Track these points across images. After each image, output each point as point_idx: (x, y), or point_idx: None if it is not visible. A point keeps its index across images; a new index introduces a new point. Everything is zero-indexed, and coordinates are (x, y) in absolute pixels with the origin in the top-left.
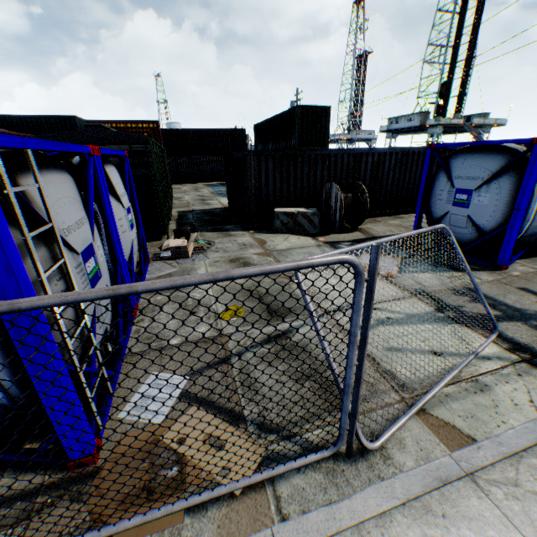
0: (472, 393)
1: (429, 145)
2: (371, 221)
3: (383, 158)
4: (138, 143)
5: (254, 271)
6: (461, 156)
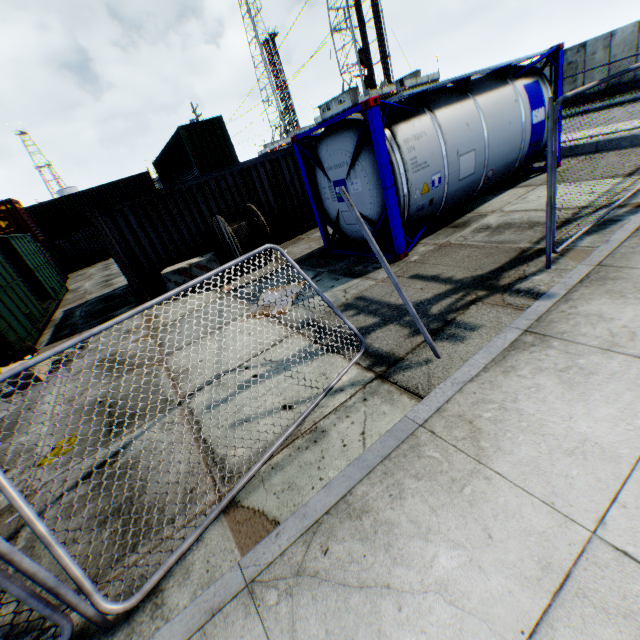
0: (305, 449)
1: (292, 139)
2: (293, 242)
3: (278, 164)
4: None
5: None
6: (324, 143)
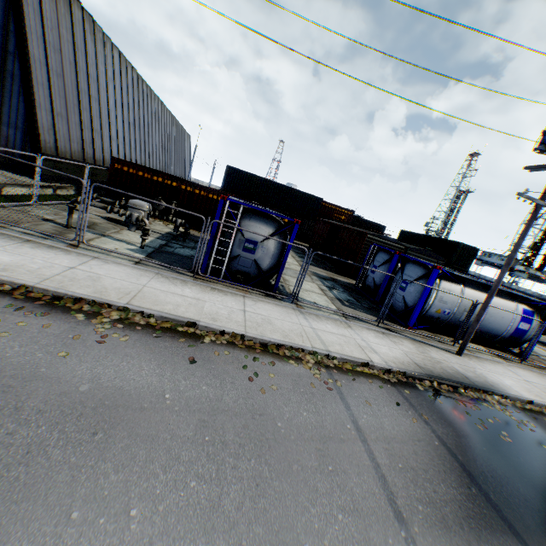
0: None
1: None
2: None
3: None
4: (439, 260)
5: None
6: None
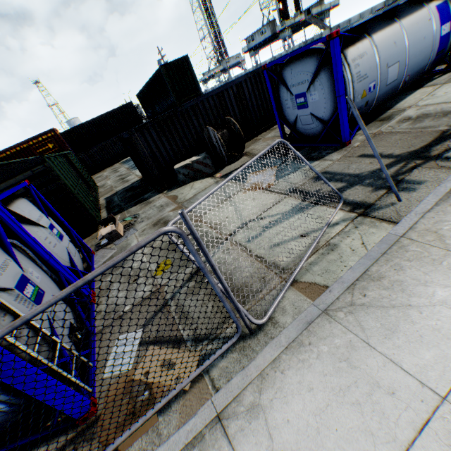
0: (327, 254)
1: (263, 68)
2: (253, 142)
3: (241, 87)
4: (37, 165)
5: (102, 269)
6: (288, 68)
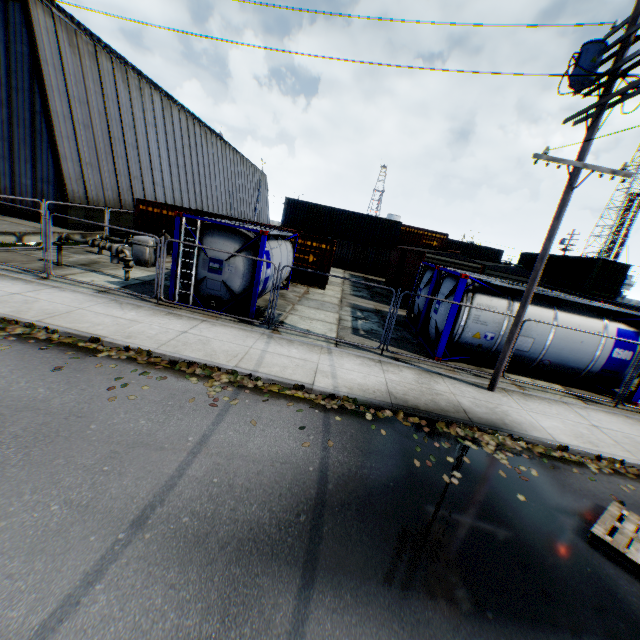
0: None
1: None
2: None
3: None
4: None
5: None
6: None
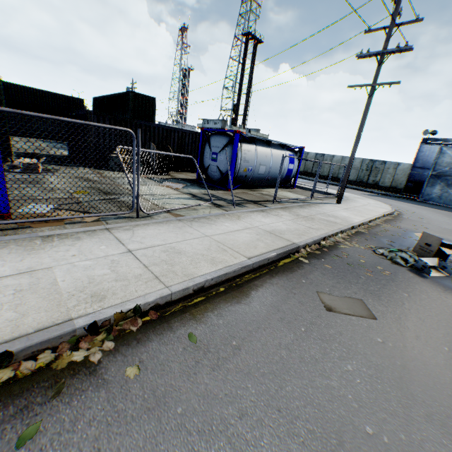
0: (191, 210)
1: (201, 129)
2: (178, 173)
3: (185, 135)
4: None
5: (98, 125)
6: (214, 136)
